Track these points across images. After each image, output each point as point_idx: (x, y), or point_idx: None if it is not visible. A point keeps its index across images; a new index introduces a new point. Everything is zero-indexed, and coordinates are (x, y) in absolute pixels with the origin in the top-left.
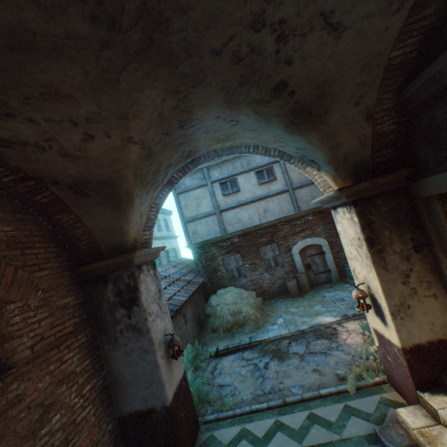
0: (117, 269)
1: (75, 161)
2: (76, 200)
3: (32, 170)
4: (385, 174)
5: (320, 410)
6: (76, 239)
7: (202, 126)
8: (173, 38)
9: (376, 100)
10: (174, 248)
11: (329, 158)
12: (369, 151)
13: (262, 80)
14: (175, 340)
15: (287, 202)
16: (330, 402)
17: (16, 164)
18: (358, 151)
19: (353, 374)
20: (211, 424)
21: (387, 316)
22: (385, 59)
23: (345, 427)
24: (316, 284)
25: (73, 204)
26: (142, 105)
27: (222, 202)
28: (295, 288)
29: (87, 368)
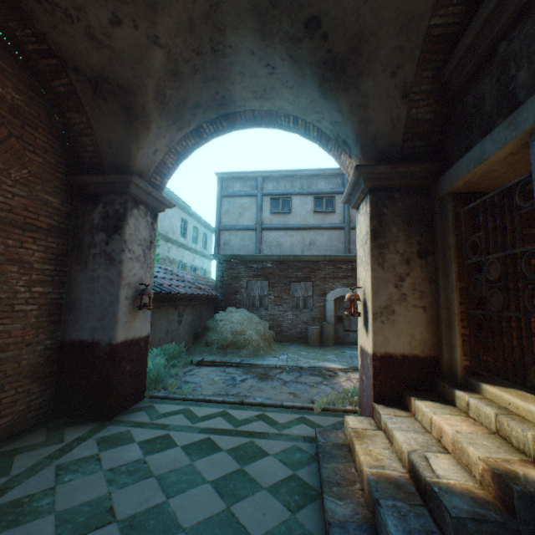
0: (112, 191)
1: (100, 49)
2: (92, 101)
3: (57, 44)
4: (408, 163)
5: (273, 414)
6: (82, 149)
7: (237, 62)
8: None
9: (414, 77)
10: (205, 270)
11: (356, 134)
12: (400, 138)
13: (295, 8)
14: (147, 290)
15: (338, 241)
16: (288, 412)
17: (43, 30)
18: (389, 135)
19: (328, 400)
20: (157, 400)
21: (369, 320)
22: (425, 26)
23: (289, 428)
24: (343, 342)
25: (89, 105)
26: None
27: (267, 219)
28: (315, 336)
29: (46, 272)
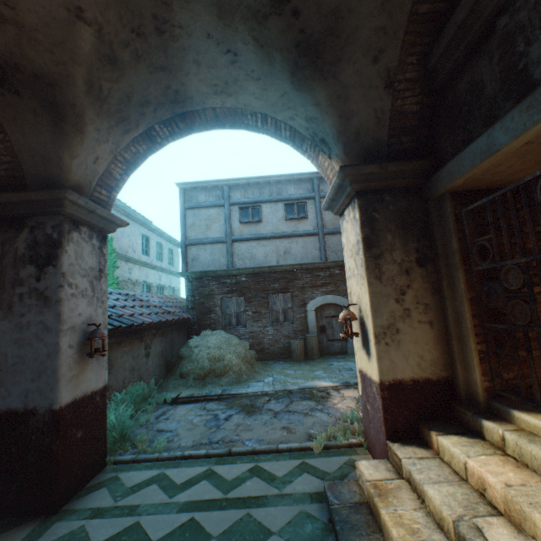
0: (40, 212)
1: (1, 25)
2: (1, 96)
3: None
4: (398, 161)
5: (269, 464)
6: None
7: (190, 47)
8: None
9: (398, 63)
10: (174, 288)
11: (337, 130)
12: (385, 134)
13: None
14: (99, 332)
15: (314, 248)
16: (285, 458)
17: None
18: (373, 130)
19: (328, 433)
20: (123, 466)
21: (371, 342)
22: (409, 1)
23: (291, 483)
24: (328, 353)
25: None
26: None
27: (237, 230)
28: (300, 350)
29: None
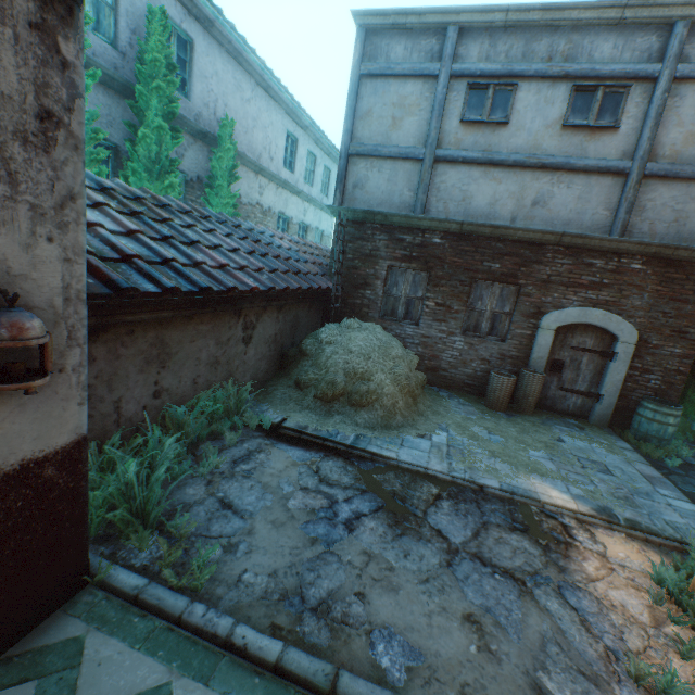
0: None
1: None
2: None
3: None
4: None
5: None
6: None
7: None
8: None
9: None
10: (322, 232)
11: None
12: None
13: None
14: (2, 322)
15: (604, 203)
16: None
17: None
18: None
19: None
20: (111, 604)
21: None
22: None
23: None
24: (550, 408)
25: None
26: None
27: (451, 137)
28: (503, 393)
29: None
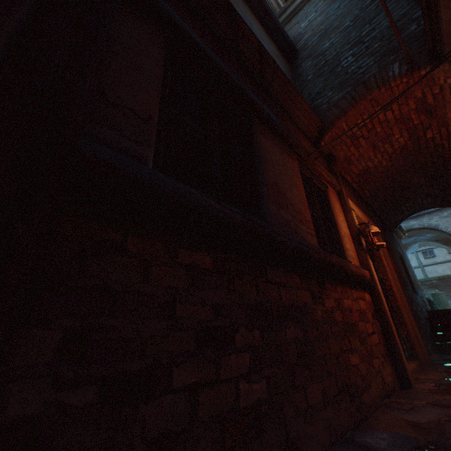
0: None
1: None
2: None
3: None
4: None
5: None
6: None
7: (418, 244)
8: (416, 239)
9: None
10: None
11: None
12: None
13: (432, 239)
14: None
15: None
16: None
17: None
18: None
19: None
20: None
21: None
22: None
23: None
24: None
25: None
26: (408, 243)
27: (423, 261)
28: None
29: None
